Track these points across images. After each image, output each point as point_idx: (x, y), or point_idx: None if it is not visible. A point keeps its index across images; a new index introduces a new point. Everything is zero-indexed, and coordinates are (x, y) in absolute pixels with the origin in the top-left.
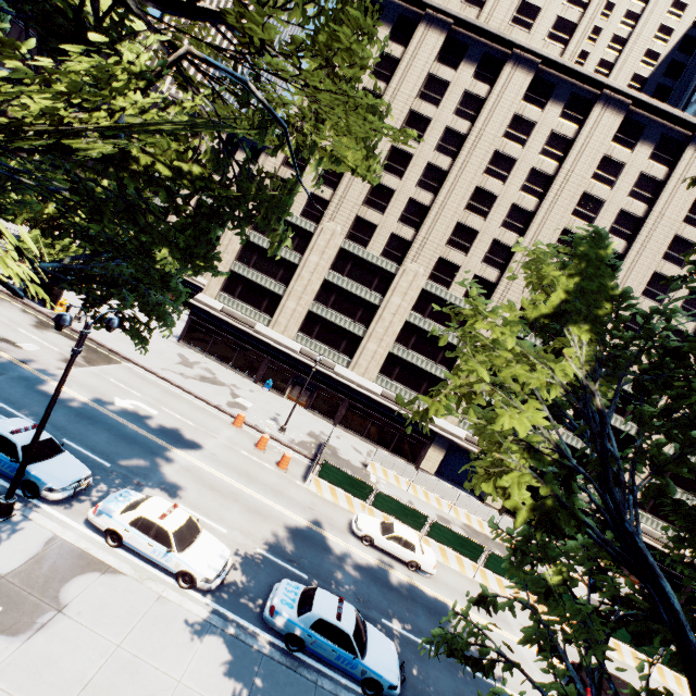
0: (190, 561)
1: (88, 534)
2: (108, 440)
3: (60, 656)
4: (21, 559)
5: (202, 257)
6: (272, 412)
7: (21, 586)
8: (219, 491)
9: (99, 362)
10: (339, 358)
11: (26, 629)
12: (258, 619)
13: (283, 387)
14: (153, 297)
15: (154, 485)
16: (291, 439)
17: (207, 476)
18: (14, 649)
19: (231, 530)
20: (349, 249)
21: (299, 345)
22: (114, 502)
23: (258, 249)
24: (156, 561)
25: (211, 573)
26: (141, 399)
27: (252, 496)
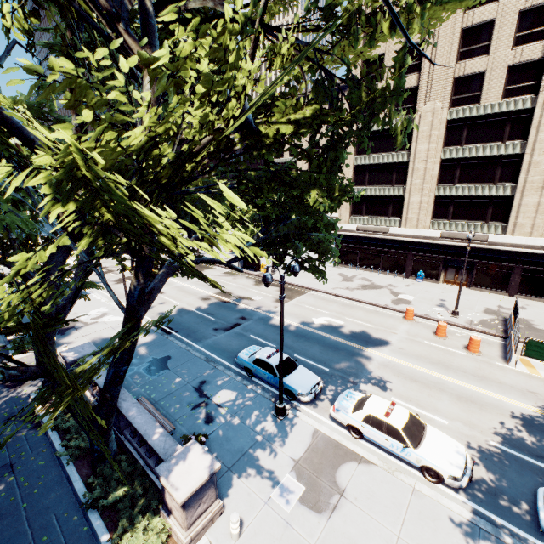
0: (429, 457)
1: (335, 427)
2: (320, 351)
3: (356, 537)
4: (302, 448)
5: (336, 189)
6: (435, 299)
7: (309, 470)
8: (420, 382)
9: (294, 296)
10: (489, 227)
11: (325, 507)
12: (533, 528)
13: (435, 274)
14: (314, 238)
15: (365, 382)
16: (468, 321)
17: (403, 370)
18: (323, 525)
19: (450, 421)
20: (458, 116)
21: (437, 231)
22: (344, 402)
23: (367, 168)
24: (396, 454)
25: (455, 471)
26: (328, 315)
27: (456, 384)
